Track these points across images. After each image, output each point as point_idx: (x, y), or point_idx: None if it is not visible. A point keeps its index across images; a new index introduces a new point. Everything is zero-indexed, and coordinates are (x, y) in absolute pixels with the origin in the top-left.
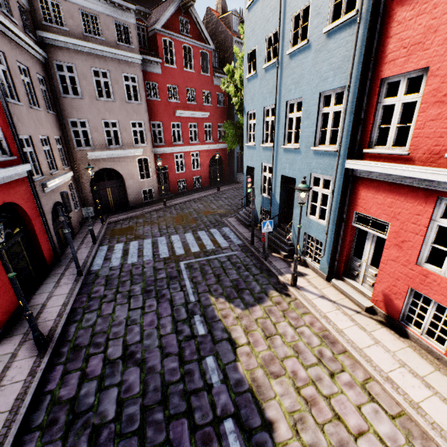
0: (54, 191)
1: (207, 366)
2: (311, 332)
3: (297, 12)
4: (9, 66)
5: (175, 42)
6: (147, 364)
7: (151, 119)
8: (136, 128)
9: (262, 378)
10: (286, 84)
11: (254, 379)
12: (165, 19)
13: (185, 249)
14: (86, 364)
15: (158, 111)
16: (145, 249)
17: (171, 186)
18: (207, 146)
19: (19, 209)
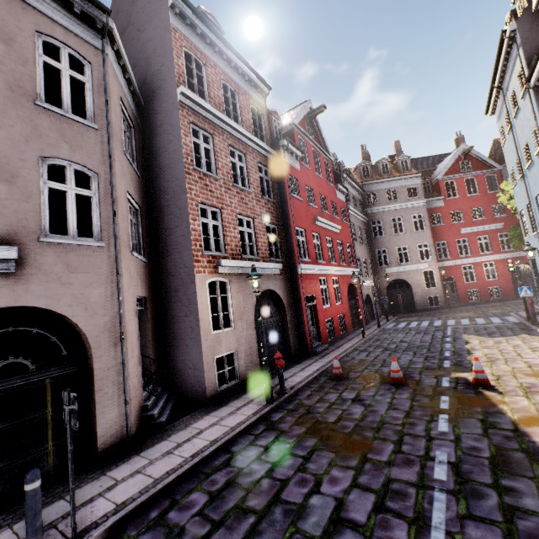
0: (366, 287)
1: (445, 345)
2: (538, 344)
3: (524, 146)
4: (354, 228)
5: (456, 180)
6: (411, 343)
7: (435, 240)
8: (422, 249)
9: (478, 348)
10: (531, 186)
11: (472, 348)
12: (446, 170)
13: (456, 323)
14: (382, 341)
15: (441, 233)
16: (422, 323)
17: (459, 296)
18: (504, 254)
19: (353, 289)
